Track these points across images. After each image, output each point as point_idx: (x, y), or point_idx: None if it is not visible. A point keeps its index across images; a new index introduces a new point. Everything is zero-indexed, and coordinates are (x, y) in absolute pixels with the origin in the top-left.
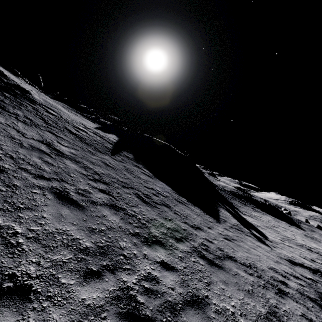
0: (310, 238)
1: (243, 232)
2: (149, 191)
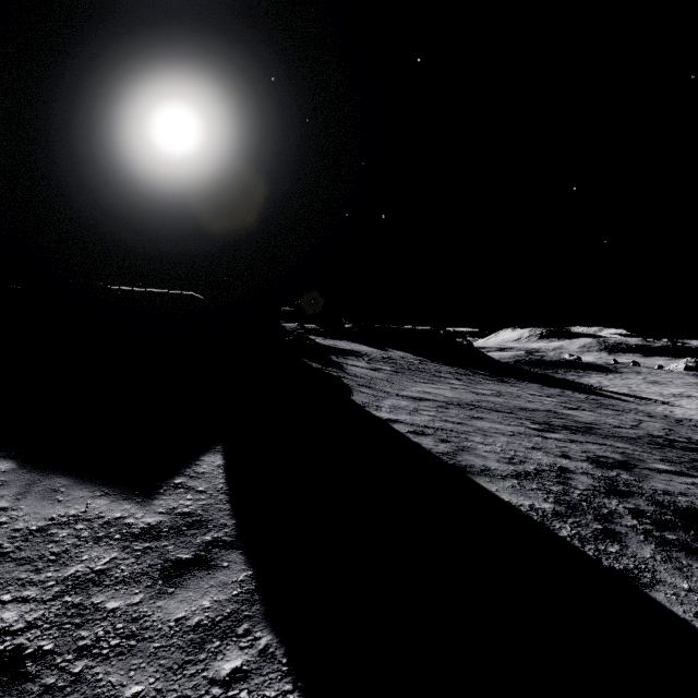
0: (657, 384)
1: (654, 404)
2: (595, 401)
